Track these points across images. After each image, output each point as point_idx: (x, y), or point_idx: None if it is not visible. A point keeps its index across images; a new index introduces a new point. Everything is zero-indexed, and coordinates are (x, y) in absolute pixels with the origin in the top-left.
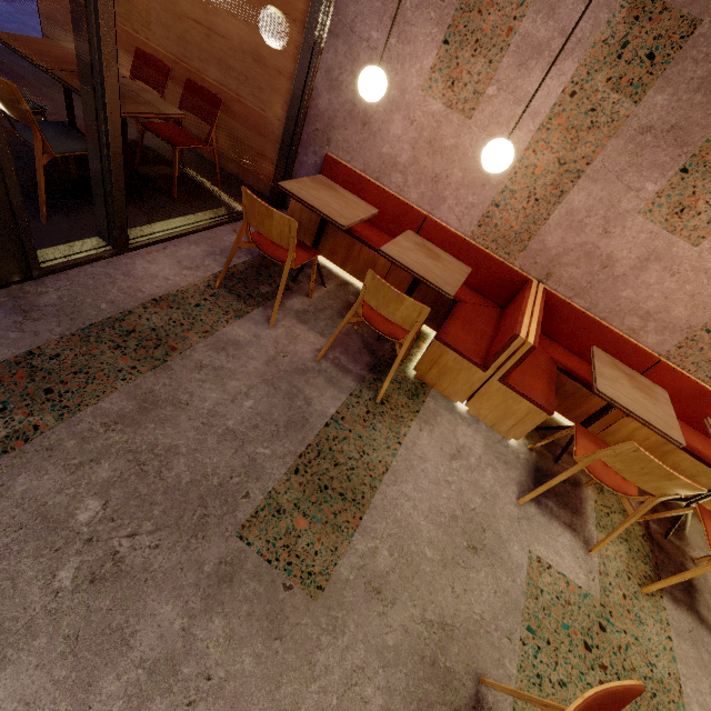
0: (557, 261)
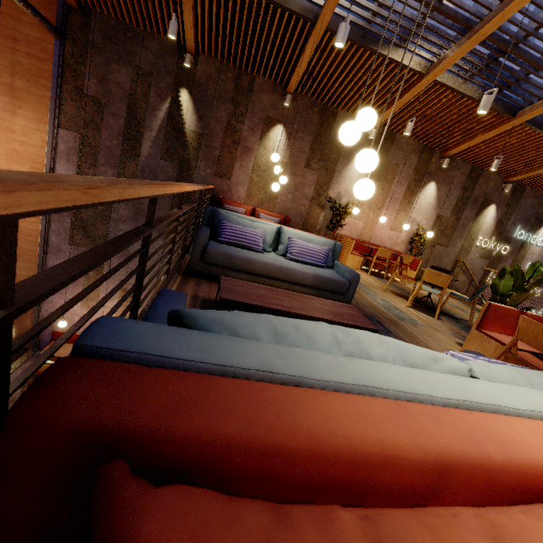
0: None
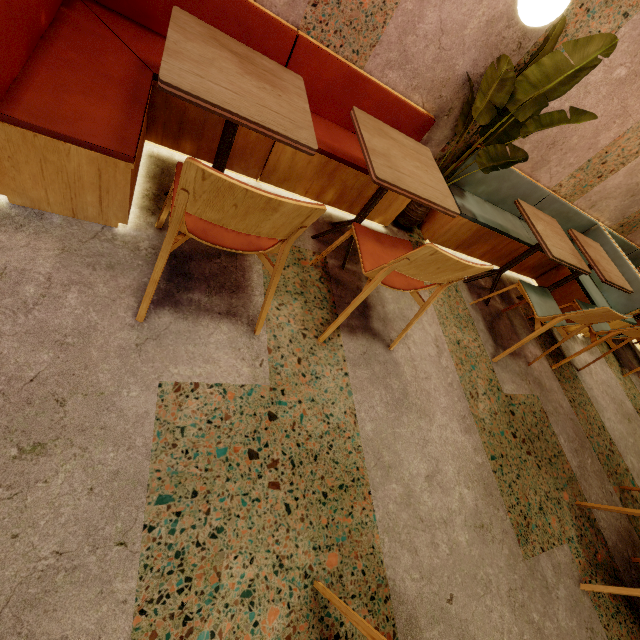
0: None
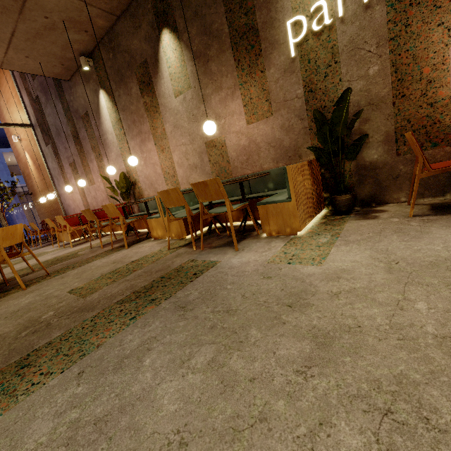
0: (92, 203)
